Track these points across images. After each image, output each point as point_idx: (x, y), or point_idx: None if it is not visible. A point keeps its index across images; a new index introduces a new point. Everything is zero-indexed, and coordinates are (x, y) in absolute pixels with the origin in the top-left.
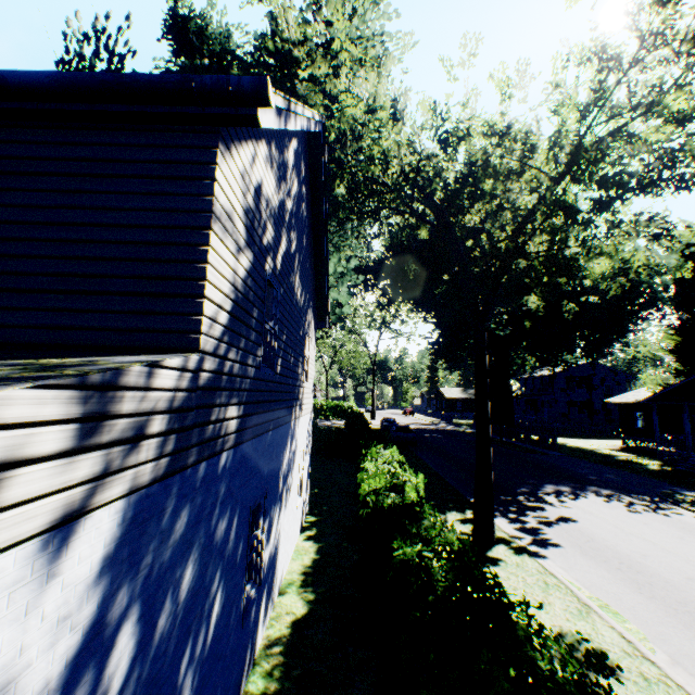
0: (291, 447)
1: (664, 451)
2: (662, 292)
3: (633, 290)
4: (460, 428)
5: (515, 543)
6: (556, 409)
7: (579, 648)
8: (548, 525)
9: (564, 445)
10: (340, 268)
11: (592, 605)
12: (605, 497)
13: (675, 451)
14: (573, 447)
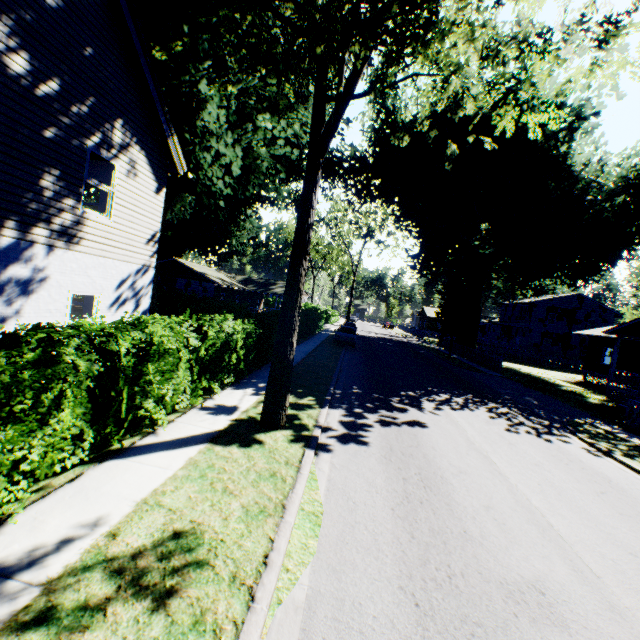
0: (1, 269)
1: (614, 387)
2: None
3: (636, 206)
4: (424, 343)
5: (309, 432)
6: (528, 339)
7: (173, 557)
8: (386, 425)
9: (515, 370)
10: (223, 111)
11: (291, 509)
12: (495, 414)
13: (626, 388)
14: (523, 373)
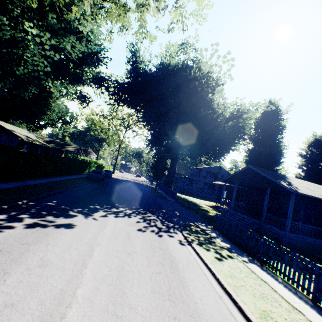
0: None
1: (222, 207)
2: (248, 130)
3: (235, 126)
4: (150, 184)
5: None
6: (198, 185)
7: None
8: (32, 227)
9: (186, 199)
10: None
11: None
12: (143, 220)
13: (226, 208)
14: (189, 201)
